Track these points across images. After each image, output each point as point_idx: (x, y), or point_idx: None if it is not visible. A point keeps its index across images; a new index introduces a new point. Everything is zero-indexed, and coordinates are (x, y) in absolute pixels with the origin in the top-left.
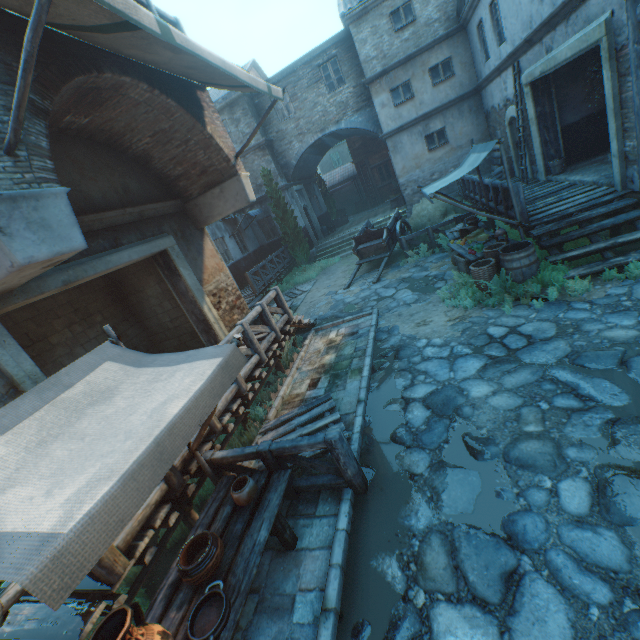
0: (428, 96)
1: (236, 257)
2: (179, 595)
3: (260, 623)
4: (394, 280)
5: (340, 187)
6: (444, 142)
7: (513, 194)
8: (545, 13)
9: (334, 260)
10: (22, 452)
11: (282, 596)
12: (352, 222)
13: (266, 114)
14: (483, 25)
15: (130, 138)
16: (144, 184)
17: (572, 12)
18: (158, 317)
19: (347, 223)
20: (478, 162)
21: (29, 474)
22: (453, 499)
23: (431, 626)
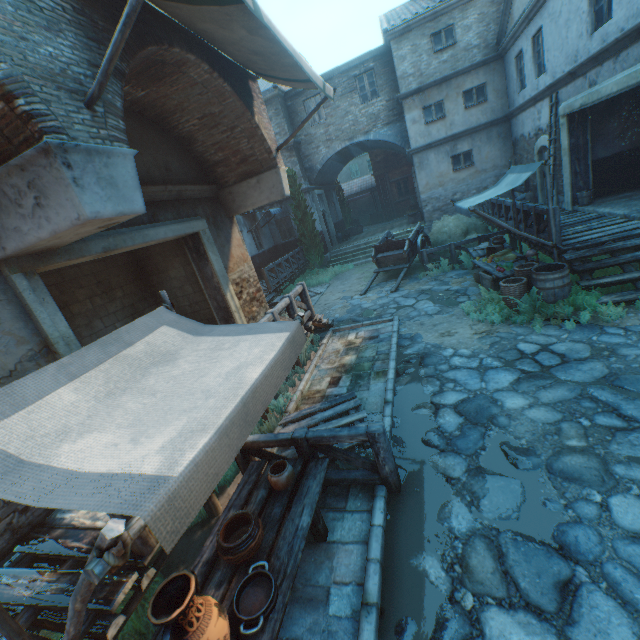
0: (459, 118)
1: (251, 252)
2: (216, 573)
3: (292, 613)
4: (413, 291)
5: (357, 197)
6: (469, 164)
7: (552, 216)
8: (593, 48)
9: (348, 267)
10: (92, 401)
11: (315, 587)
12: (367, 232)
13: (314, 111)
14: (523, 56)
15: (179, 118)
16: (184, 165)
17: (623, 49)
18: (177, 300)
19: (361, 233)
20: (519, 181)
21: (104, 422)
22: (495, 505)
23: (483, 629)
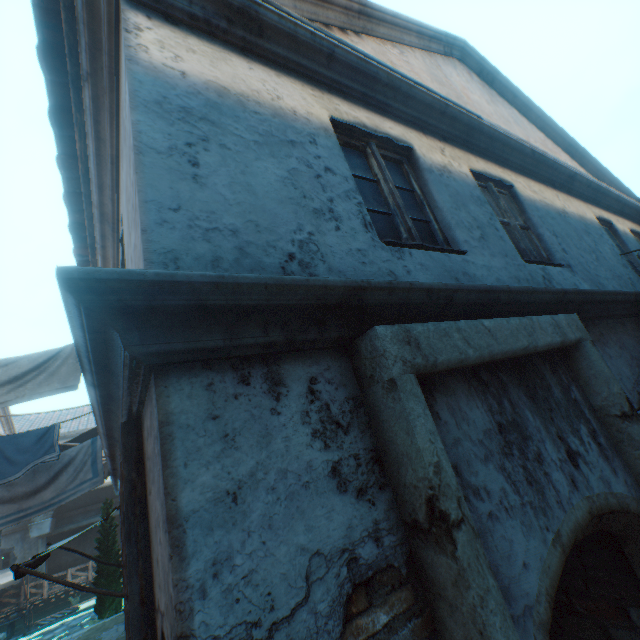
0: None
1: None
2: None
3: None
4: None
5: None
6: None
7: None
8: None
9: None
10: None
11: None
12: None
13: None
14: None
15: None
16: None
17: None
18: None
19: None
20: None
21: None
22: None
23: None
